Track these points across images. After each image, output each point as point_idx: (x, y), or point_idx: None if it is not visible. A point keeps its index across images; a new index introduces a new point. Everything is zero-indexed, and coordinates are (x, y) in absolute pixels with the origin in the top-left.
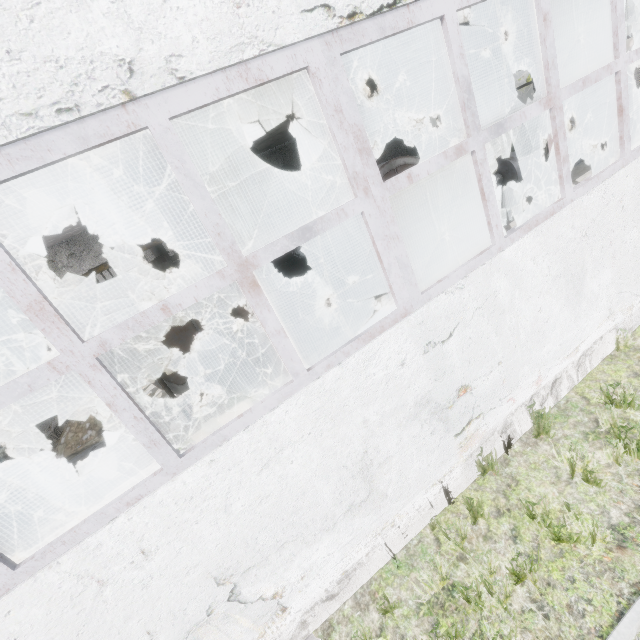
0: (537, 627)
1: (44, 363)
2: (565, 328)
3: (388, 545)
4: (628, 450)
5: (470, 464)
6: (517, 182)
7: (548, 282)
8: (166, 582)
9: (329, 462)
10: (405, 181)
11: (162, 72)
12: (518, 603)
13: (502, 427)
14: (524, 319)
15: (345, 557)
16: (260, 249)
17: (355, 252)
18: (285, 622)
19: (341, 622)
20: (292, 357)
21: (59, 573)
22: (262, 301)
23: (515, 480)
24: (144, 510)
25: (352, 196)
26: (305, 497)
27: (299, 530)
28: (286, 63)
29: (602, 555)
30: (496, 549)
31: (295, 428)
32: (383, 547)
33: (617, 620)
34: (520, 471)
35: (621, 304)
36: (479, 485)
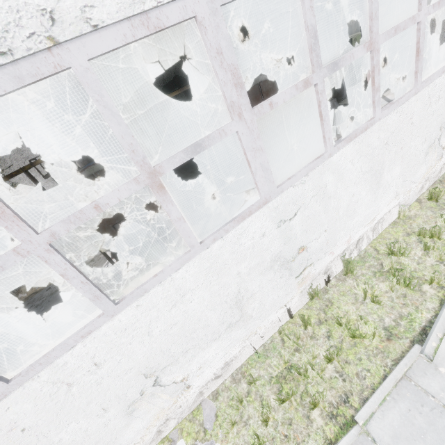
0: (338, 386)
1: (10, 250)
2: (368, 206)
3: (252, 345)
4: (398, 282)
5: (304, 294)
6: (344, 95)
7: (360, 176)
8: (112, 380)
9: (215, 300)
10: (267, 107)
11: (78, 20)
12: (328, 374)
13: (325, 270)
14: (343, 201)
15: (226, 354)
16: (164, 161)
17: (229, 146)
18: (189, 394)
19: (224, 390)
20: (189, 235)
21: (40, 382)
22: (167, 198)
23: (331, 302)
24: (94, 339)
25: (230, 119)
26: (200, 322)
27: (197, 342)
28: (178, 13)
29: (378, 344)
30: (317, 344)
31: (193, 281)
32: (249, 346)
33: (383, 380)
34: (334, 297)
35: (404, 189)
36: (309, 306)
